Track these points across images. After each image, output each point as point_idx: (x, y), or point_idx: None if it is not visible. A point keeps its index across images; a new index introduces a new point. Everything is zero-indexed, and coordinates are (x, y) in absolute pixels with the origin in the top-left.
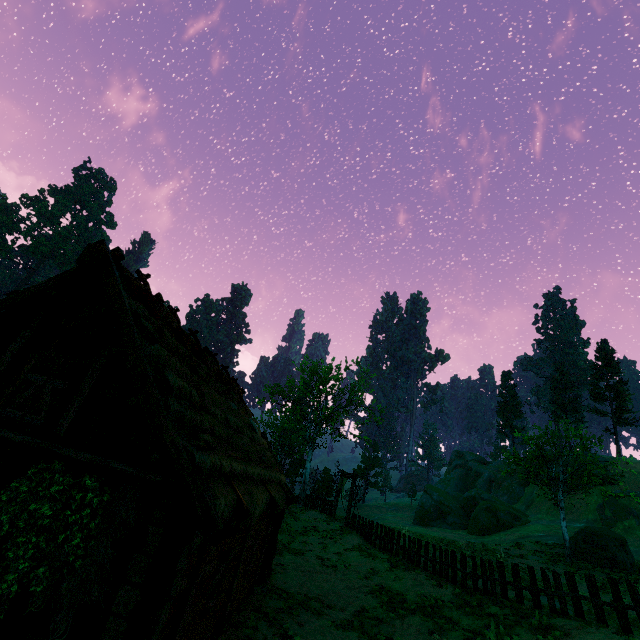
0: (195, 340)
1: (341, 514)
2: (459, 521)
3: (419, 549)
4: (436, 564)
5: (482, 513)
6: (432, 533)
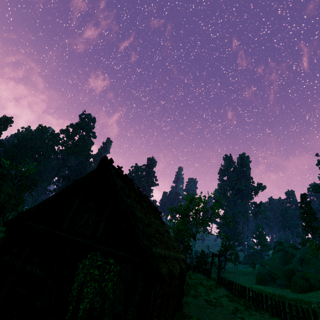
0: (140, 192)
1: (213, 276)
2: (284, 283)
3: (262, 299)
4: (273, 308)
5: (299, 279)
6: (268, 290)
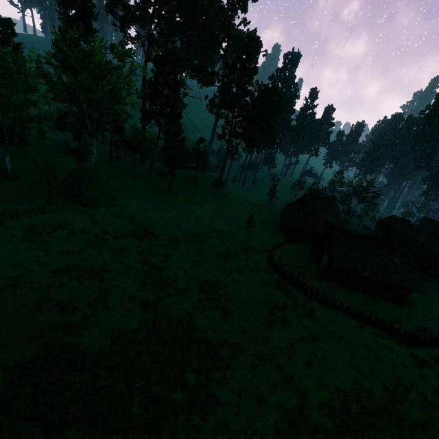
0: (365, 235)
1: None
2: None
3: None
4: None
5: None
6: None
